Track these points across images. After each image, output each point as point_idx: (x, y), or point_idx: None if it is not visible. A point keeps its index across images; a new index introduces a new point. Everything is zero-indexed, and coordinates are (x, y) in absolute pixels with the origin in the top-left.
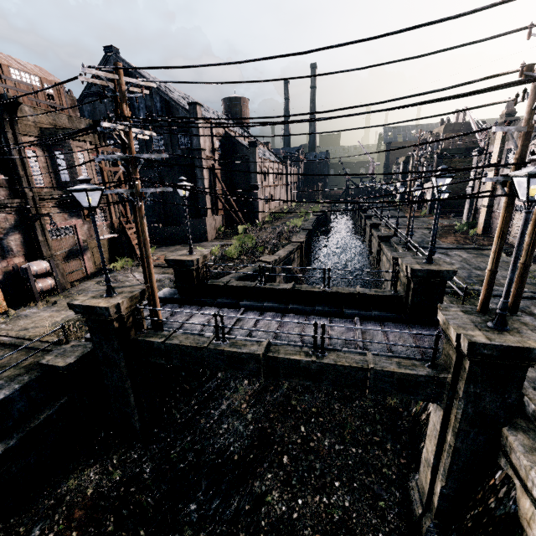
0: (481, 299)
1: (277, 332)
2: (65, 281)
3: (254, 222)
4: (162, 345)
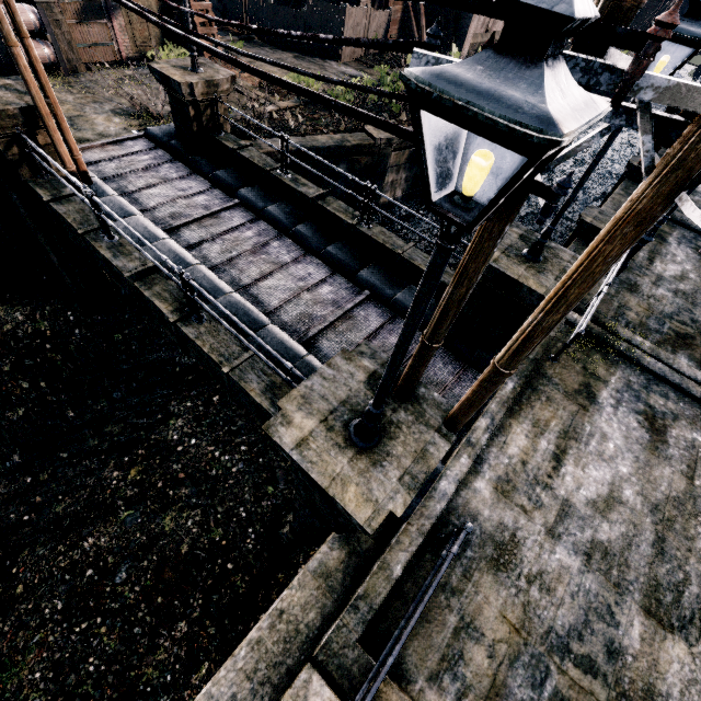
0: (402, 376)
1: (149, 259)
2: (76, 58)
3: (451, 48)
4: (47, 206)
